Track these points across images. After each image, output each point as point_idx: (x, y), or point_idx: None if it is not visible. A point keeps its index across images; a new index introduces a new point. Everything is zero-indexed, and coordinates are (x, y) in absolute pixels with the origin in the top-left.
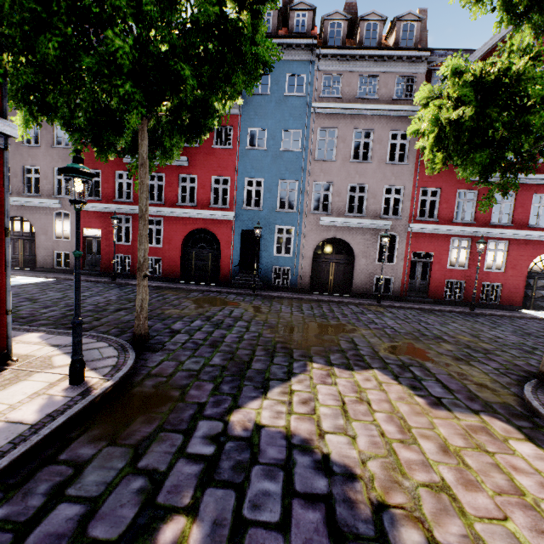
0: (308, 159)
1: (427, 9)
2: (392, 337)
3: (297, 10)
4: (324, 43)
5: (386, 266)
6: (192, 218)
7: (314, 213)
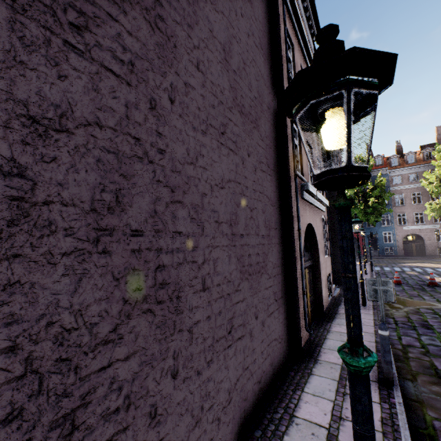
0: (392, 206)
1: (440, 126)
2: (438, 261)
3: (376, 158)
4: (390, 166)
5: None
6: None
7: (399, 225)
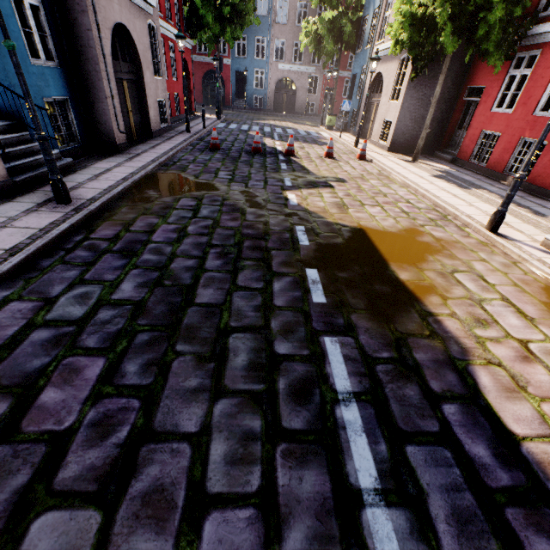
0: (272, 22)
1: None
2: (299, 121)
3: None
4: None
5: (312, 96)
6: (206, 62)
7: (276, 61)
